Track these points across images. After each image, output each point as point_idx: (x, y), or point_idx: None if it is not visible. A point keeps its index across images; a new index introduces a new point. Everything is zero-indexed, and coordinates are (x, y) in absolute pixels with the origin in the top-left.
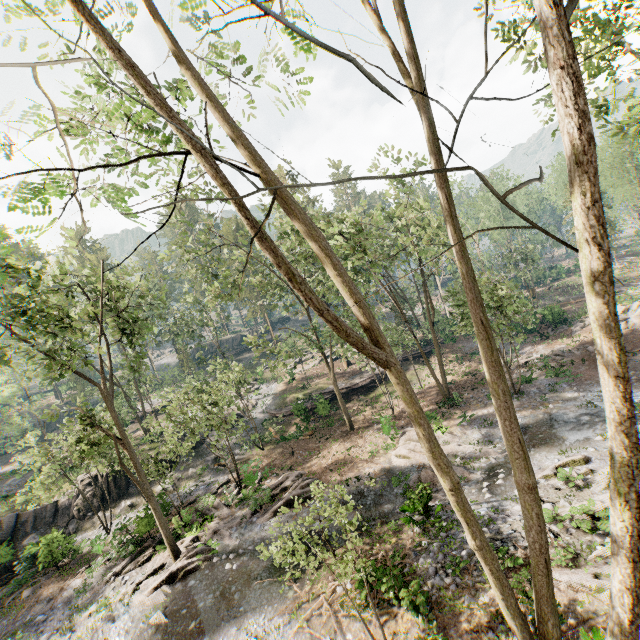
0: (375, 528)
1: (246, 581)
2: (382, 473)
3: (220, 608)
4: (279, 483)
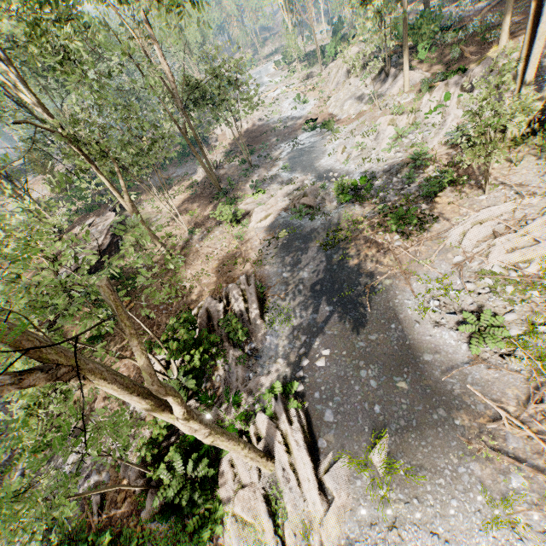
0: (341, 229)
1: (356, 330)
2: (272, 232)
3: (387, 352)
4: (207, 321)
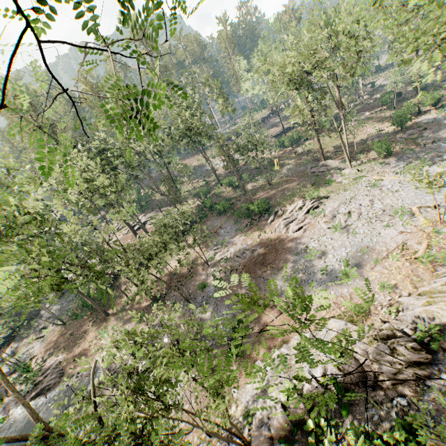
0: None
1: None
2: (89, 373)
3: None
4: (47, 369)
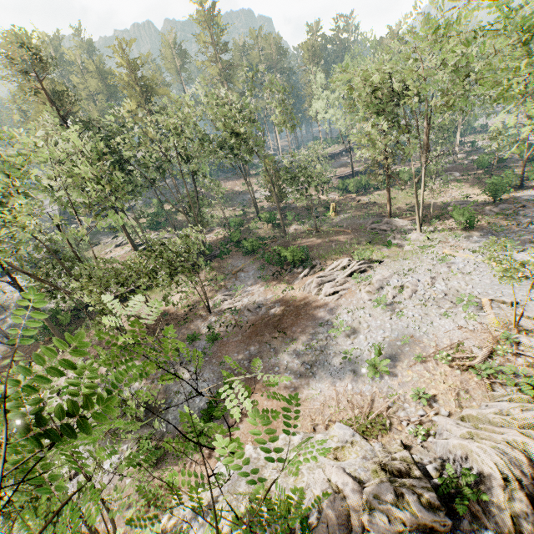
0: None
1: None
2: None
3: None
4: None
